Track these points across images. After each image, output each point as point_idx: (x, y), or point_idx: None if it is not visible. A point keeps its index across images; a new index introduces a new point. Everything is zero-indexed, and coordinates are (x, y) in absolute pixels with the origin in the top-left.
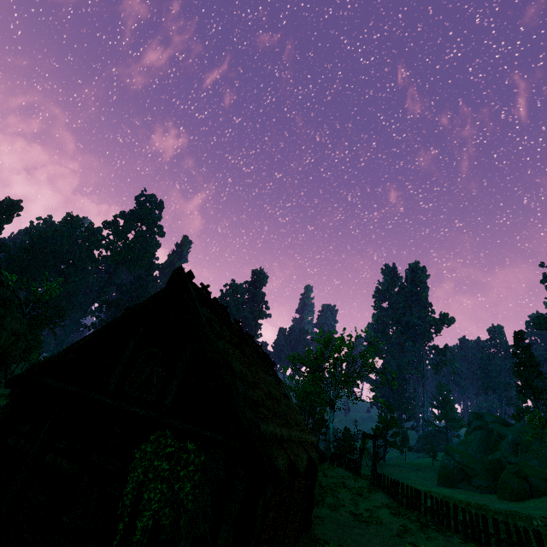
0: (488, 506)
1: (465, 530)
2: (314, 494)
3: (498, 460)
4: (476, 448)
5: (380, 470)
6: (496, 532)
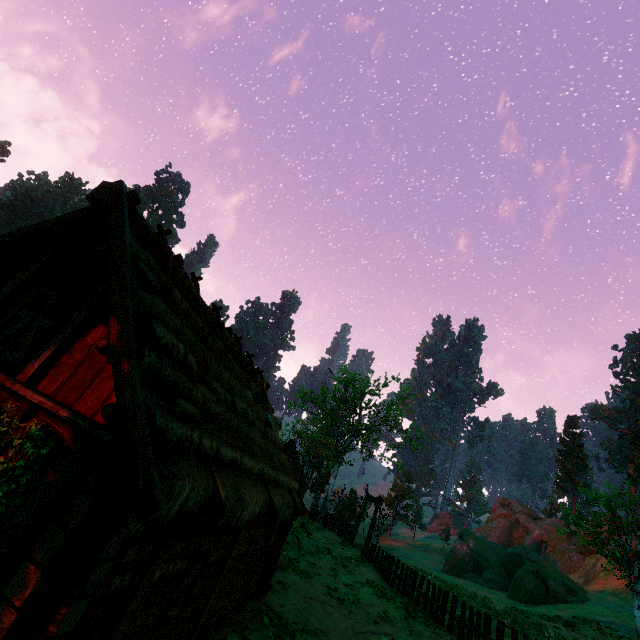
0: (495, 604)
1: (460, 629)
2: (279, 553)
3: (518, 554)
4: (496, 537)
5: (382, 544)
6: (498, 638)
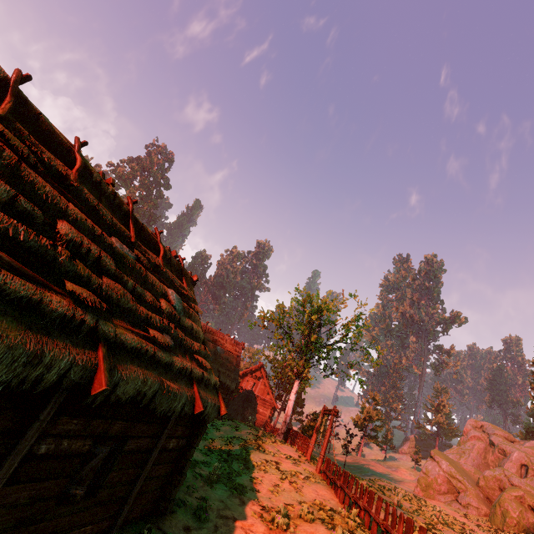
0: (476, 532)
1: None
2: (186, 461)
3: (497, 477)
4: (470, 459)
5: (353, 463)
6: None
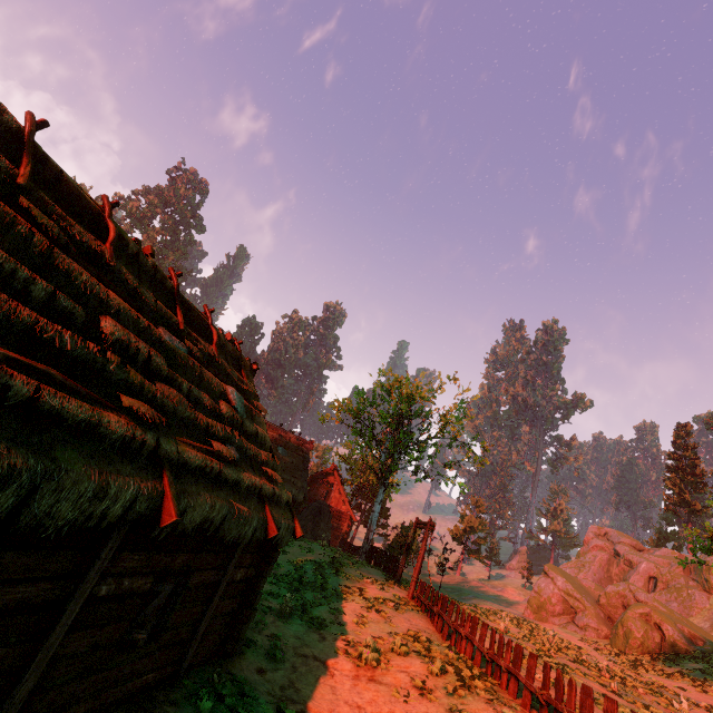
0: (593, 657)
1: (543, 707)
2: (257, 594)
3: (620, 593)
4: (590, 574)
5: (450, 584)
6: None
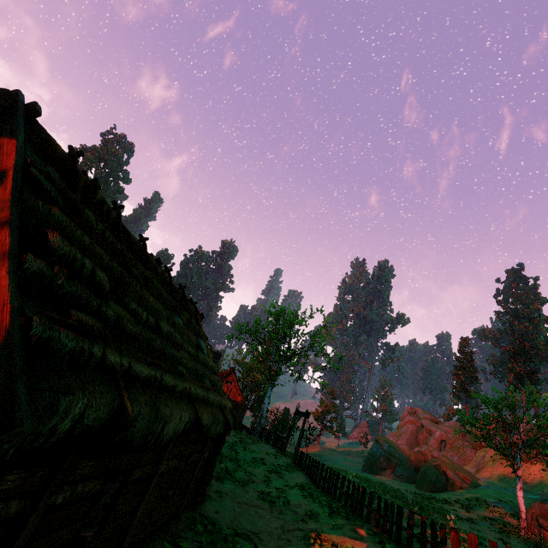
0: (405, 495)
1: (377, 520)
2: (214, 466)
3: (423, 452)
4: (405, 440)
5: (312, 451)
6: (409, 526)
